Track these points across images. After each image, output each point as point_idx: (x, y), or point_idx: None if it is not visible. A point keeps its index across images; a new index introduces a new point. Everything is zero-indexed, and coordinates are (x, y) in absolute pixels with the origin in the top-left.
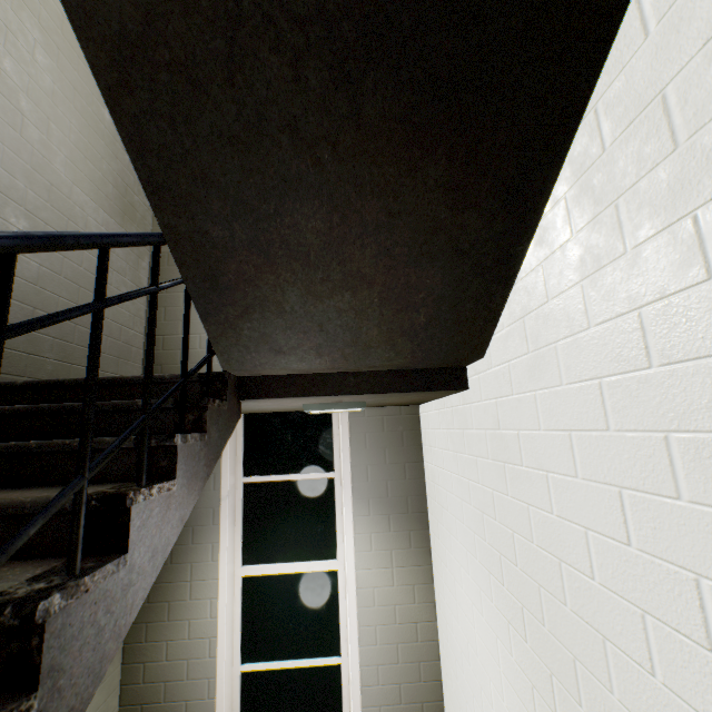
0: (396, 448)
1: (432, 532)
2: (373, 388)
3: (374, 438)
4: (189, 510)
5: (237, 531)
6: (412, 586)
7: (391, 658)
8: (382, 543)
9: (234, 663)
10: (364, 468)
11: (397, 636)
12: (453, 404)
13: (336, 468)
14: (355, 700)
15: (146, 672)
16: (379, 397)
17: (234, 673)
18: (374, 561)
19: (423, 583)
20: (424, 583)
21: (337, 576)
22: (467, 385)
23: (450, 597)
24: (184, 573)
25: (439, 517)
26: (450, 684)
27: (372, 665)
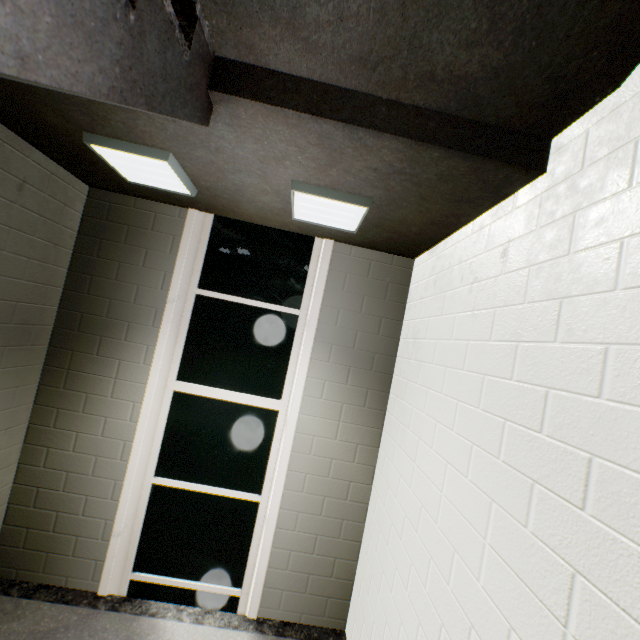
0: (376, 299)
1: (393, 395)
2: (410, 131)
3: (354, 282)
4: (53, 75)
5: (179, 343)
6: (355, 445)
7: (314, 508)
8: (334, 394)
9: (147, 474)
10: (335, 311)
11: (326, 490)
12: (492, 219)
13: (303, 306)
14: (266, 539)
15: (48, 457)
16: (400, 180)
17: (145, 483)
18: (321, 409)
19: (367, 445)
20: (369, 445)
21: (276, 417)
22: (546, 166)
23: (402, 460)
24: (109, 368)
25: (413, 375)
26: (372, 548)
27: (292, 511)
